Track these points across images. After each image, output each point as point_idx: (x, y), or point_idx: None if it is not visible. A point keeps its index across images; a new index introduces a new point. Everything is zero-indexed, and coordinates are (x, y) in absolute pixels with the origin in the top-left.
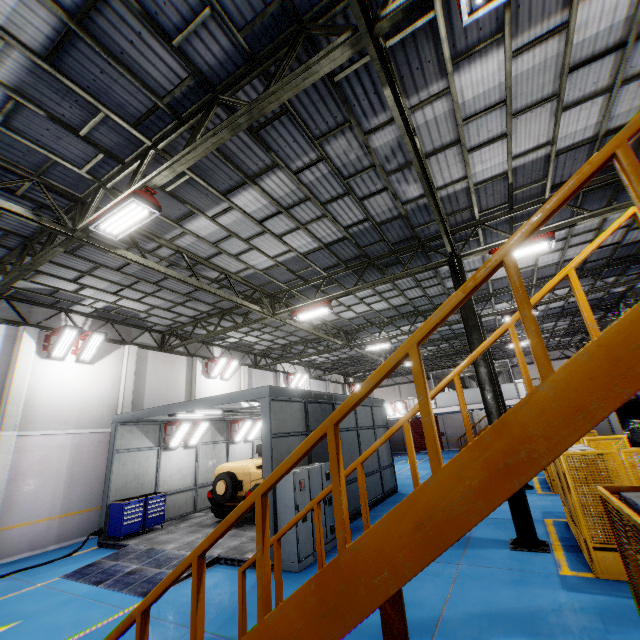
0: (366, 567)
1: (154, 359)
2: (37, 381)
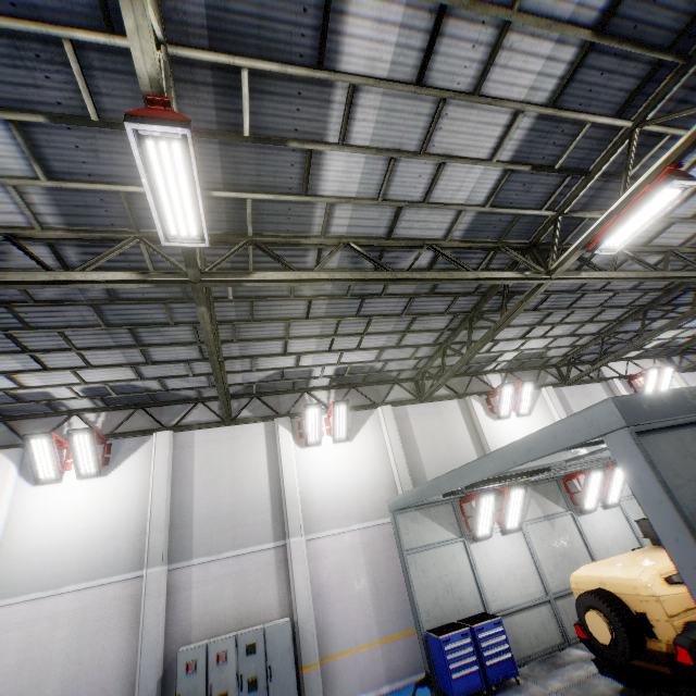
0: None
1: (416, 415)
2: (305, 474)
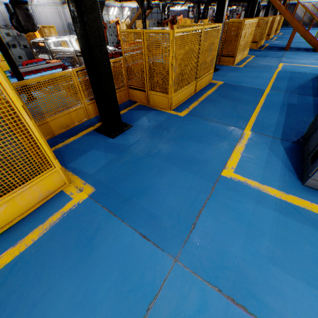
0: (133, 21)
1: None
2: None
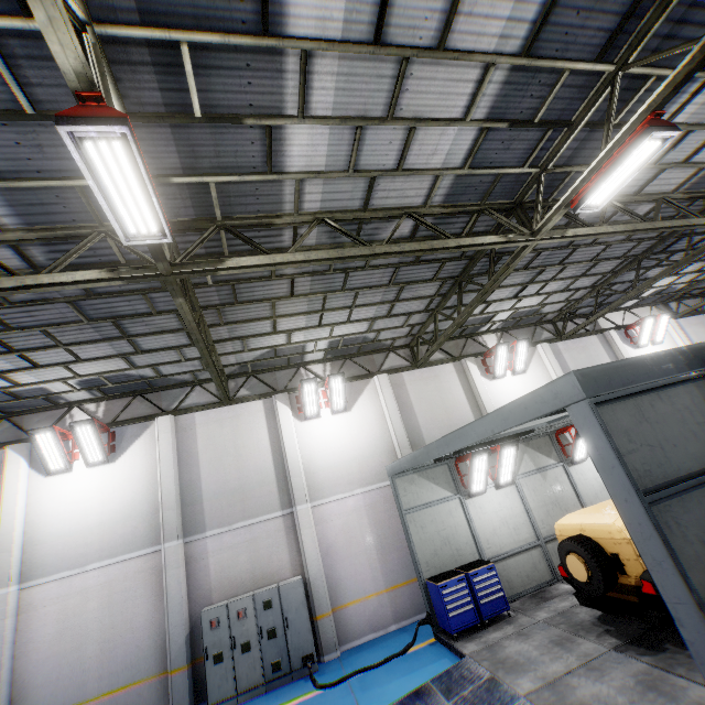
0: None
1: (412, 381)
2: (306, 446)
